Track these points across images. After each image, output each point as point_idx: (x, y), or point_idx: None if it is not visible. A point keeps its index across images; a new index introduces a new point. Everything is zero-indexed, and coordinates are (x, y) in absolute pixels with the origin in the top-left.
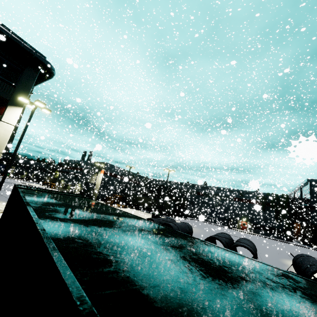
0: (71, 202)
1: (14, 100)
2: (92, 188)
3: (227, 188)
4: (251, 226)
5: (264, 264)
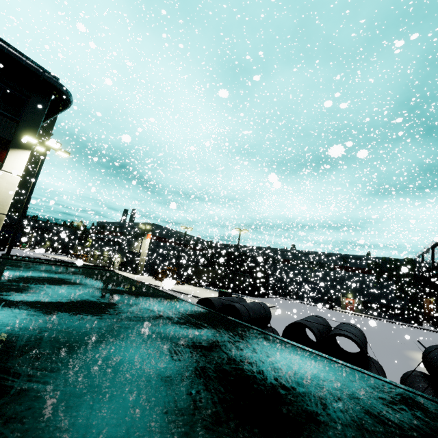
0: (71, 277)
1: (17, 141)
2: (136, 260)
3: (324, 252)
4: (361, 305)
5: (367, 376)
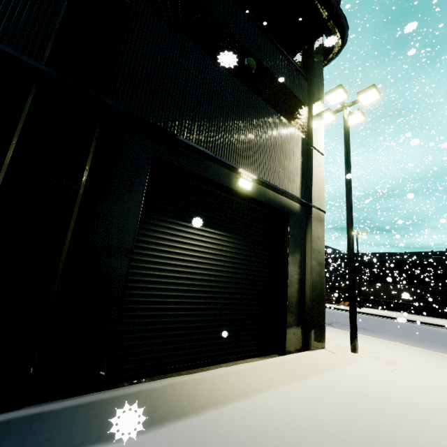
0: None
1: (314, 105)
2: None
3: None
4: None
5: None
